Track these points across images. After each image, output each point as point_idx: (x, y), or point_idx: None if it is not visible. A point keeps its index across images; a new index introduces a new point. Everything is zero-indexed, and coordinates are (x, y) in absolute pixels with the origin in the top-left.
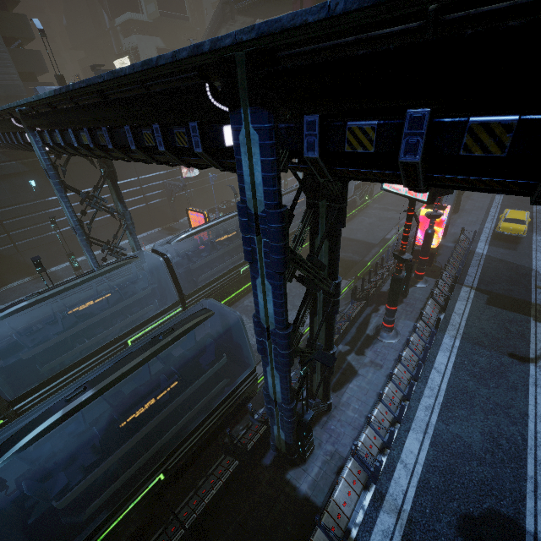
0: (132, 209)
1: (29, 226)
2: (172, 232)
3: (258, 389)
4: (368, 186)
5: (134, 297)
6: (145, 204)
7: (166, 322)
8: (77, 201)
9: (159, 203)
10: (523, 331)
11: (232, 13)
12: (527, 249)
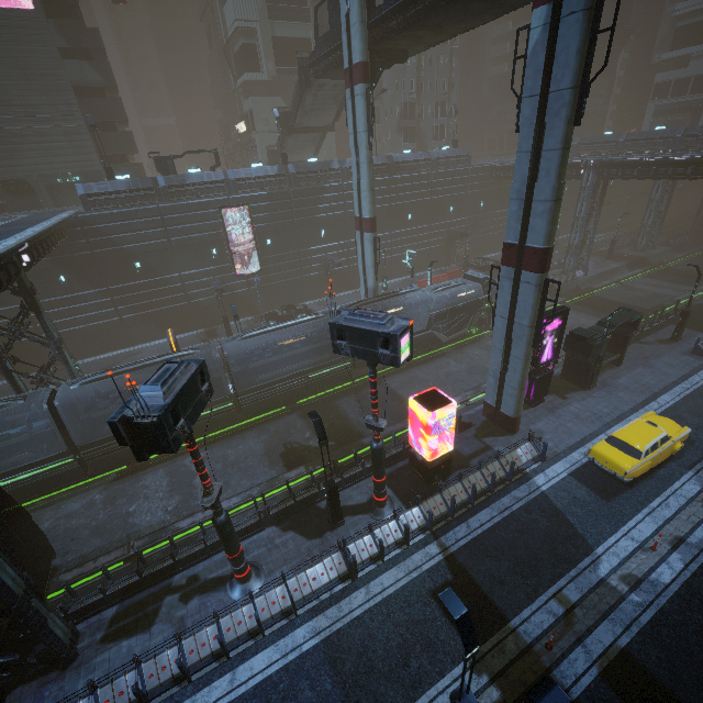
0: (170, 307)
1: (56, 319)
2: (207, 339)
3: (77, 590)
4: (467, 315)
5: (4, 443)
6: (187, 303)
7: (52, 471)
8: (107, 297)
9: (205, 301)
10: (426, 676)
11: (306, 81)
12: (632, 505)
